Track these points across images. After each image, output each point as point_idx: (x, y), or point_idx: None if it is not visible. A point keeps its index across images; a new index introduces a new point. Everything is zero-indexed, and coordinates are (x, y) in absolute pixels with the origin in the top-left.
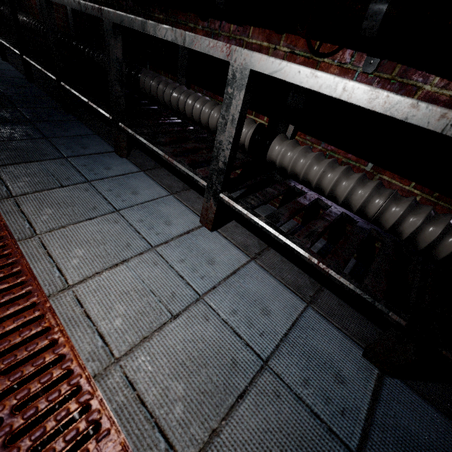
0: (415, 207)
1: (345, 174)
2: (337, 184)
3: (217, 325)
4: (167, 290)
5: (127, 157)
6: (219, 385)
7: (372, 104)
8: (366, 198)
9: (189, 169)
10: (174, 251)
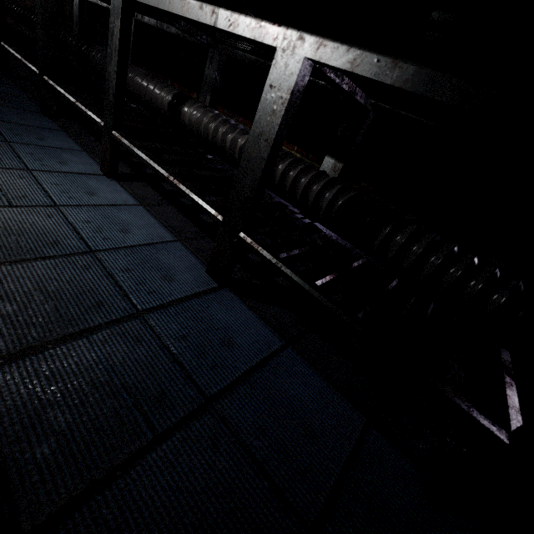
0: None
1: (232, 128)
2: (226, 137)
3: (59, 222)
4: (19, 192)
5: (55, 120)
6: (25, 247)
7: (183, 11)
8: (242, 145)
9: (94, 114)
10: (53, 177)
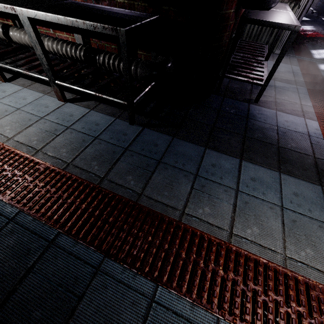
0: (54, 41)
1: None
2: None
3: (2, 105)
4: None
5: None
6: None
7: None
8: None
9: None
10: None
